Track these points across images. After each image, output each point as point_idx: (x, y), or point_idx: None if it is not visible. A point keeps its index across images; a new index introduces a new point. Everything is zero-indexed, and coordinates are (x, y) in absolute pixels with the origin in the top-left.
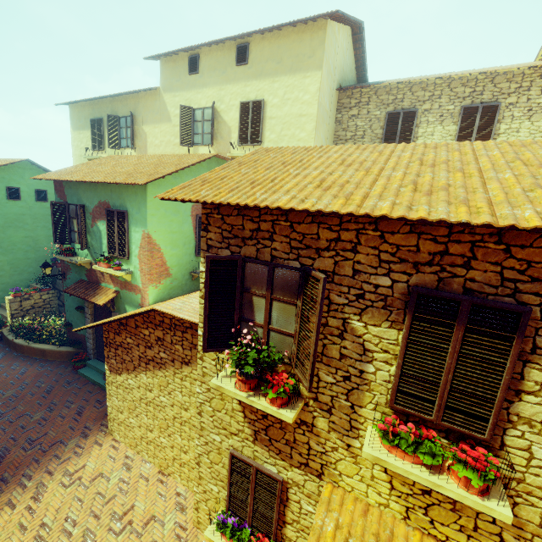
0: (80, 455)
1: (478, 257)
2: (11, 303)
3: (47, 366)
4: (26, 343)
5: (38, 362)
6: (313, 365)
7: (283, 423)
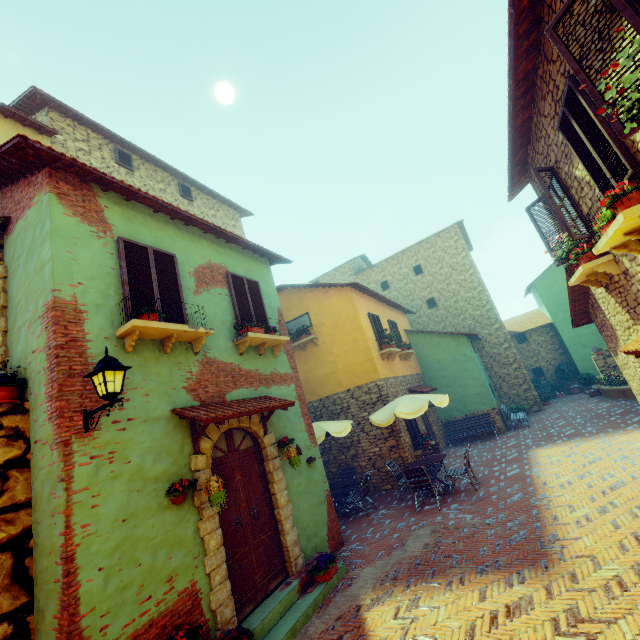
0: (618, 434)
1: (555, 79)
2: (595, 361)
3: (626, 402)
4: (609, 387)
5: (620, 401)
6: (562, 221)
7: (624, 287)
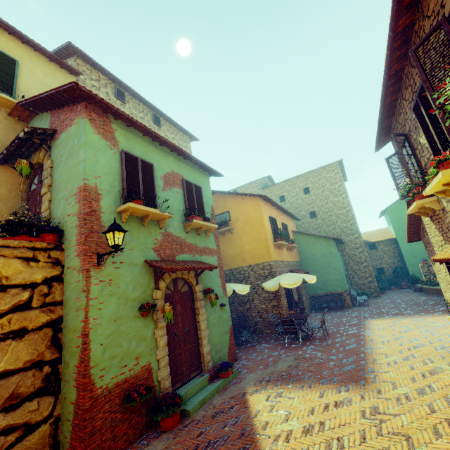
0: (427, 317)
1: (414, 78)
2: (422, 268)
3: (438, 297)
4: (428, 286)
5: (434, 296)
6: (407, 170)
7: (441, 219)
